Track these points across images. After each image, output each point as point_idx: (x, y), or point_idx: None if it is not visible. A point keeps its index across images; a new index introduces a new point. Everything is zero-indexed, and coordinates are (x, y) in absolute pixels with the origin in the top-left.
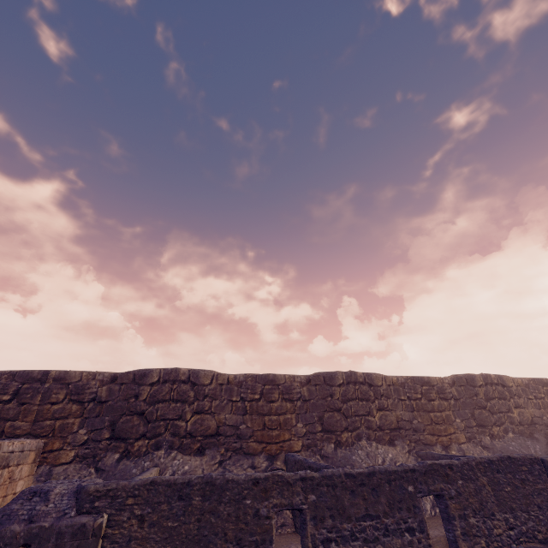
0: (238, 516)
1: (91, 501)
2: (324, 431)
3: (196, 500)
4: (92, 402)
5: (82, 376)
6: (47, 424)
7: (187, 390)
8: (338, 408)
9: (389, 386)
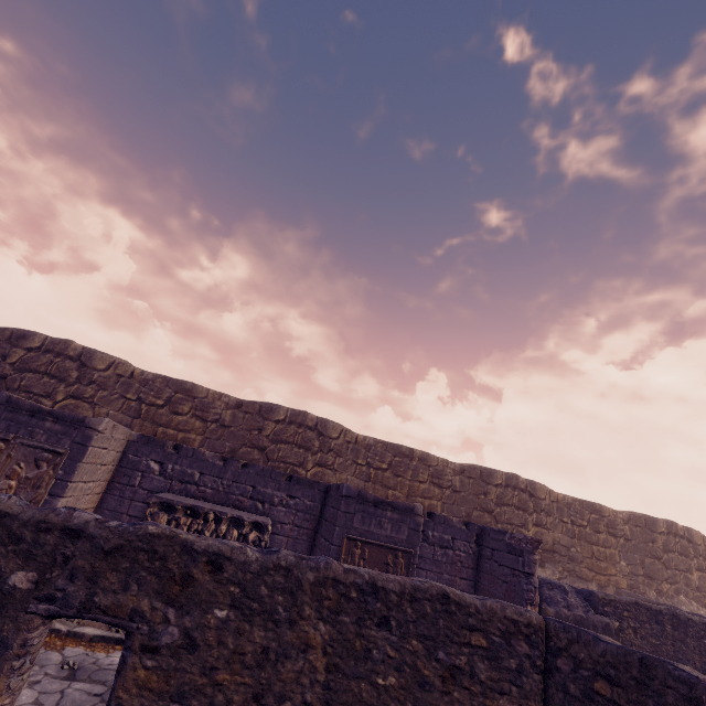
0: (700, 651)
1: (601, 605)
2: (643, 576)
3: (668, 627)
4: (447, 489)
5: (438, 461)
6: (420, 501)
7: (527, 499)
8: (660, 556)
9: (705, 547)
